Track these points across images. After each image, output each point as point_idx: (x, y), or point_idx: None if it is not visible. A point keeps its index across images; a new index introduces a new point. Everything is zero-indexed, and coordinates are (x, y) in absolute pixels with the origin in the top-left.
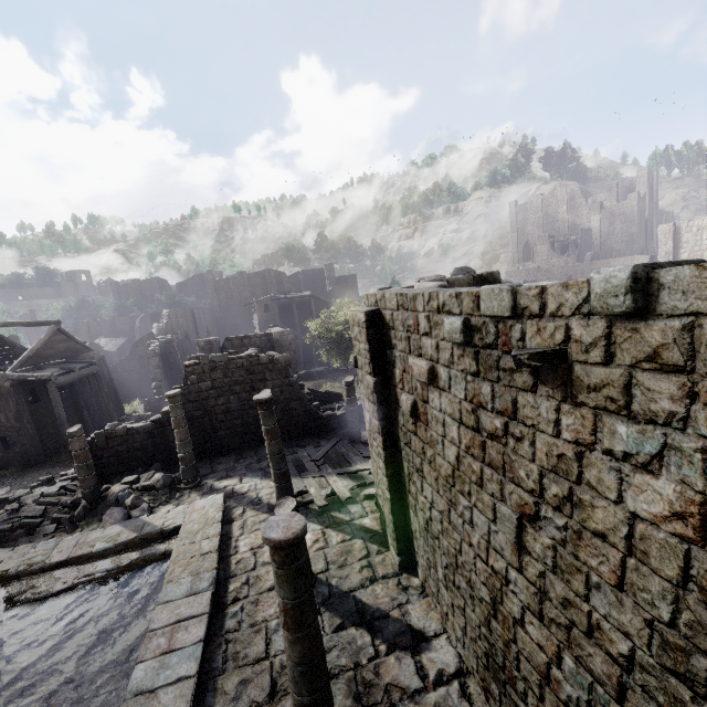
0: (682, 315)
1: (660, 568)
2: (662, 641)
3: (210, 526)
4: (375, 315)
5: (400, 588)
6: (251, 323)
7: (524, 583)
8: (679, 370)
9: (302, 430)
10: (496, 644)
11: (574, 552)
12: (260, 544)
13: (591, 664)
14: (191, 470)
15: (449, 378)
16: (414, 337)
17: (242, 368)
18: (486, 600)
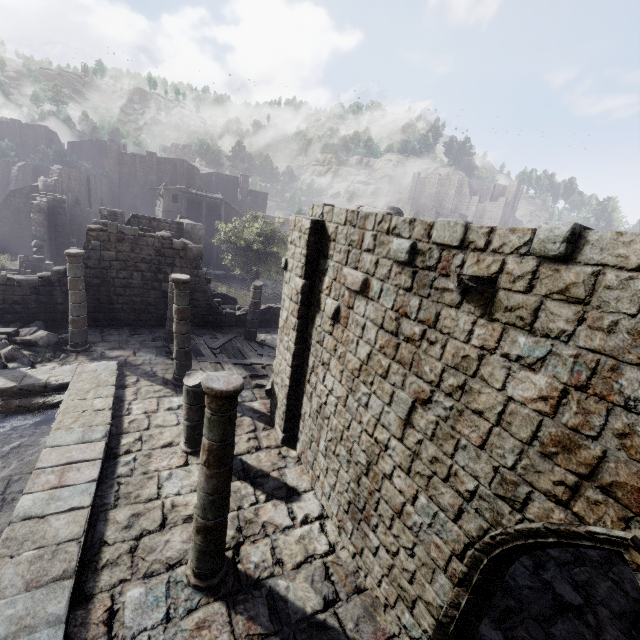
0: (595, 264)
1: (517, 432)
2: (501, 479)
3: (103, 387)
4: (319, 225)
5: (280, 456)
6: (152, 209)
7: (401, 449)
8: (579, 302)
9: (200, 321)
10: (361, 494)
11: (453, 425)
12: (154, 409)
13: (441, 499)
14: (82, 334)
15: (380, 290)
16: (355, 251)
17: (152, 247)
18: (362, 463)
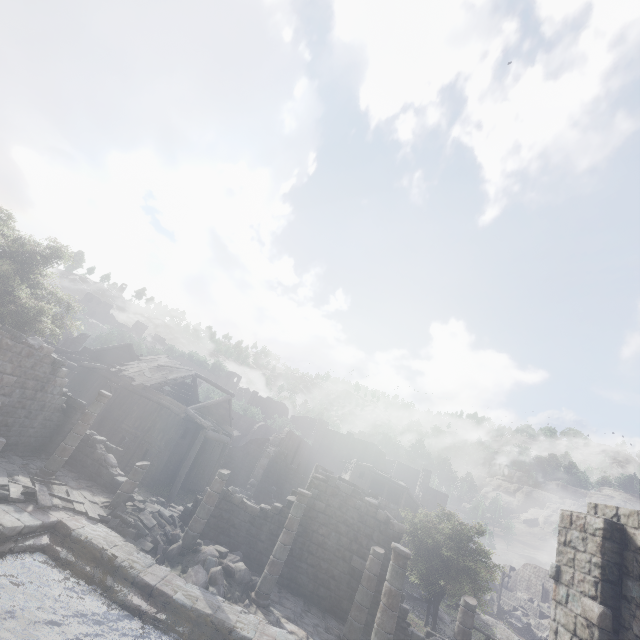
0: None
1: None
2: None
3: None
4: (615, 528)
5: None
6: None
7: None
8: None
9: None
10: None
11: None
12: None
13: None
14: (272, 582)
15: None
16: None
17: (357, 510)
18: None
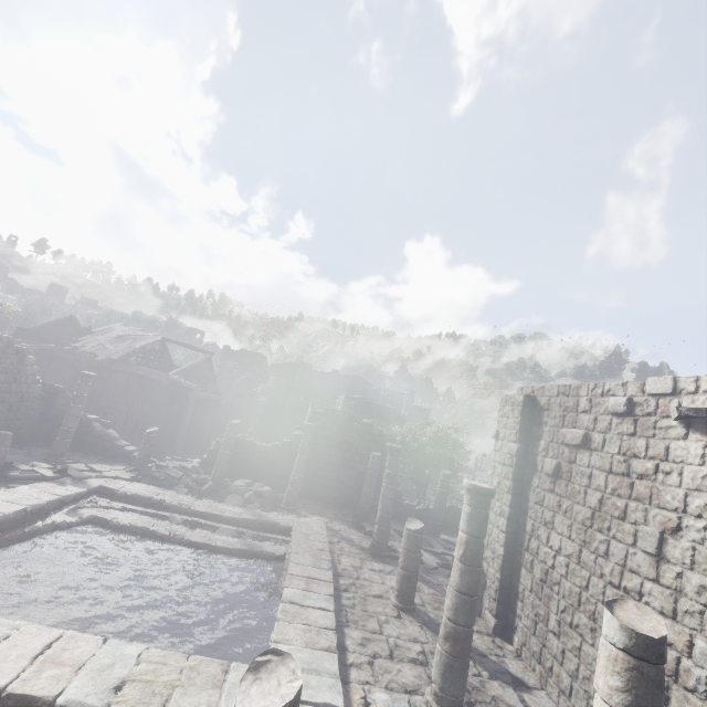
0: None
1: None
2: None
3: (319, 535)
4: (531, 399)
5: (495, 644)
6: None
7: (659, 590)
8: None
9: None
10: None
11: None
12: (359, 566)
13: None
14: (296, 494)
15: (603, 440)
16: (571, 414)
17: (356, 431)
18: None
